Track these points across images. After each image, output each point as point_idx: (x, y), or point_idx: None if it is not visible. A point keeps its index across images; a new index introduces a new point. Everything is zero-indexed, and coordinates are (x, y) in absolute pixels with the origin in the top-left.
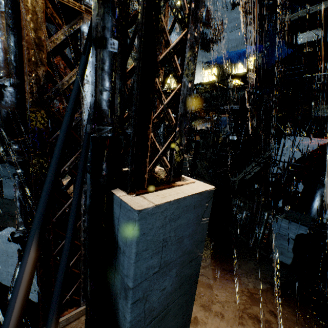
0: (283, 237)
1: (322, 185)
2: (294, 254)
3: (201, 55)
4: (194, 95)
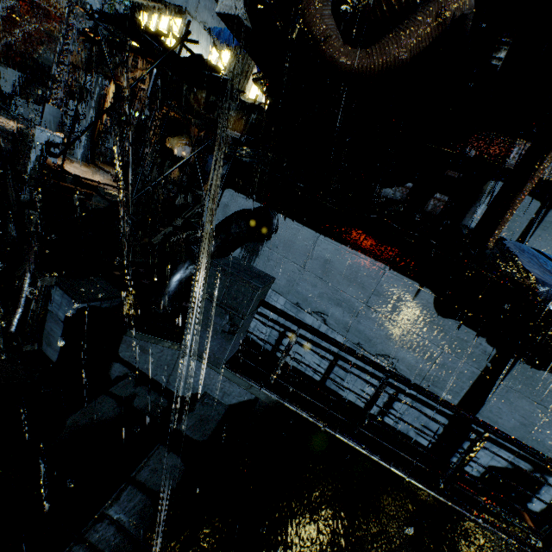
0: (55, 318)
1: (190, 258)
2: (62, 346)
3: (210, 11)
4: (153, 74)
